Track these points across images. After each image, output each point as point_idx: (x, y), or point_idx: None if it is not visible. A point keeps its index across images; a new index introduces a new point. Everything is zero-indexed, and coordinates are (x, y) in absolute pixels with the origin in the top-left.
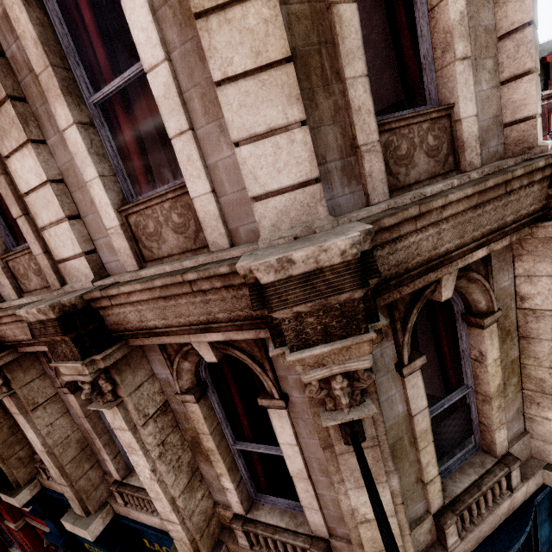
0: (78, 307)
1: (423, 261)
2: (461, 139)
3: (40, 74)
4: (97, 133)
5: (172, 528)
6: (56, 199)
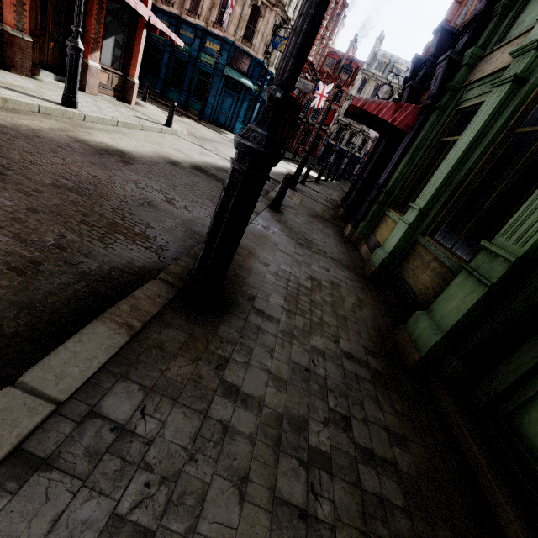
0: None
1: None
2: None
3: None
4: None
5: (203, 13)
6: None
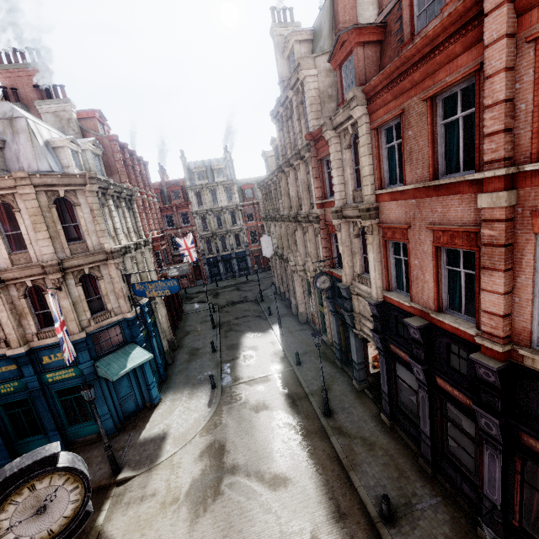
0: None
1: (76, 265)
2: (89, 246)
3: None
4: (5, 240)
5: (11, 337)
6: None
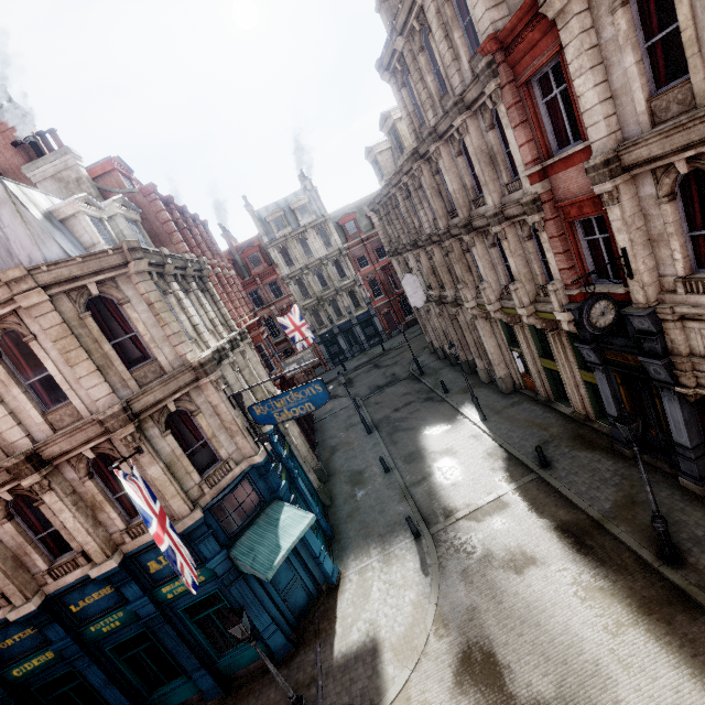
0: (33, 453)
1: (152, 403)
2: (163, 366)
3: (6, 381)
4: (29, 393)
5: (89, 547)
6: (13, 419)
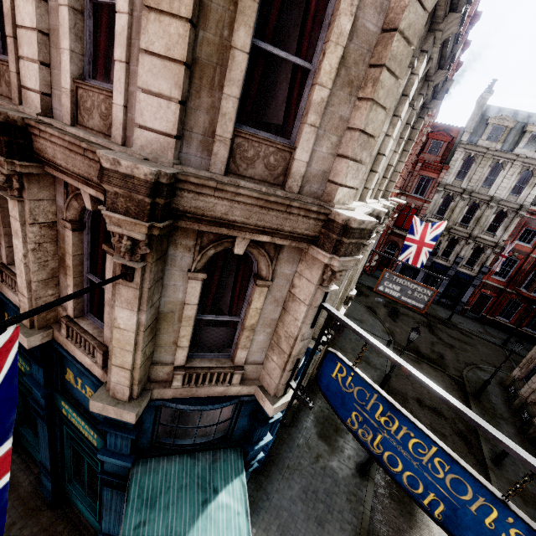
0: (17, 123)
1: (216, 216)
2: (291, 170)
3: None
4: (84, 20)
5: (22, 299)
6: (37, 45)
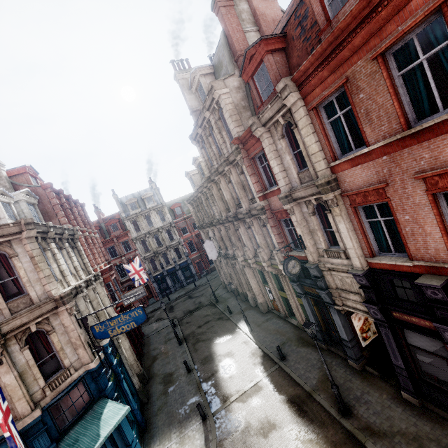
0: None
1: (18, 325)
2: (33, 299)
3: None
4: None
5: None
6: None
